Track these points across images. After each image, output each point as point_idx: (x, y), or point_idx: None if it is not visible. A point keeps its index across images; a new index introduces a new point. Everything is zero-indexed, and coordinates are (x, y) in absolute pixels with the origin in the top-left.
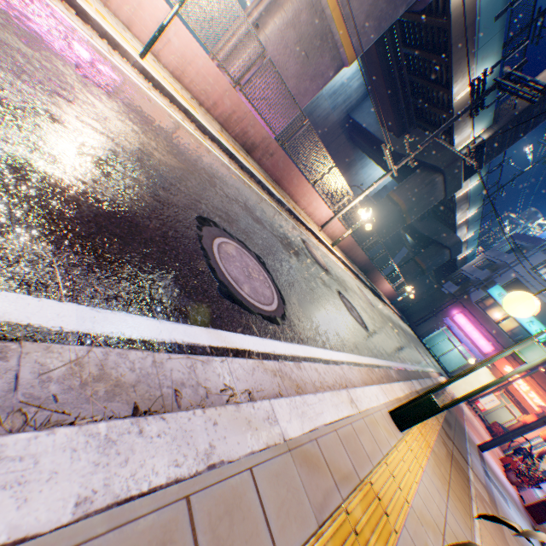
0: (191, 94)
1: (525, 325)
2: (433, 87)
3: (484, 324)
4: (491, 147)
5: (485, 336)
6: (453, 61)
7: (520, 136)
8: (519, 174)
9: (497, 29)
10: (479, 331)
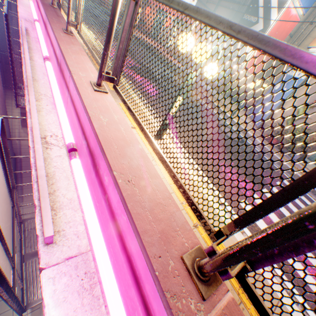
0: None
1: None
2: None
3: None
4: None
5: None
6: None
7: None
8: None
9: None
10: None
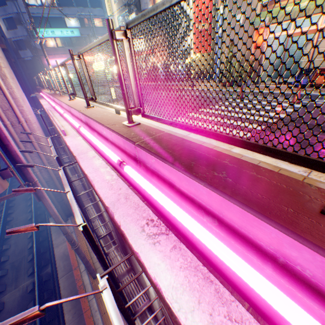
0: None
1: (63, 36)
2: None
3: (59, 53)
4: None
5: (65, 57)
6: None
7: None
8: None
9: None
10: (62, 58)
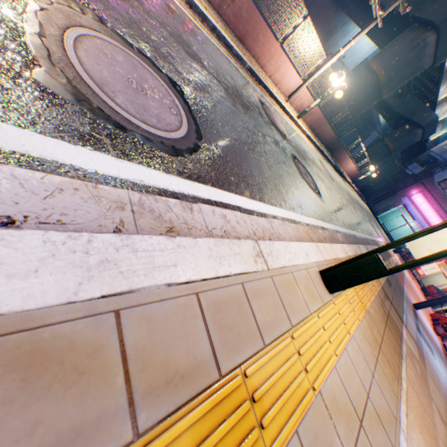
0: None
1: None
2: None
3: (441, 204)
4: None
5: (438, 215)
6: None
7: None
8: None
9: None
10: (435, 210)
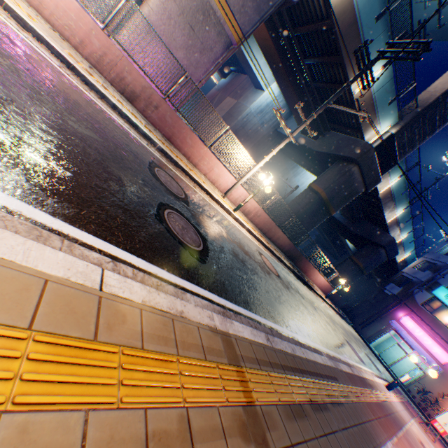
0: (54, 28)
1: None
2: (334, 86)
3: (435, 329)
4: (402, 141)
5: (439, 343)
6: (344, 56)
7: (430, 134)
8: (441, 178)
9: (380, 30)
10: (432, 337)
